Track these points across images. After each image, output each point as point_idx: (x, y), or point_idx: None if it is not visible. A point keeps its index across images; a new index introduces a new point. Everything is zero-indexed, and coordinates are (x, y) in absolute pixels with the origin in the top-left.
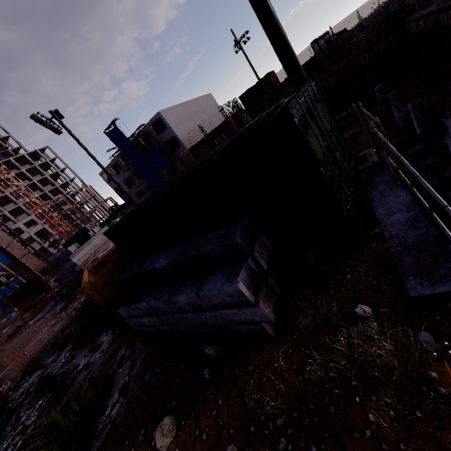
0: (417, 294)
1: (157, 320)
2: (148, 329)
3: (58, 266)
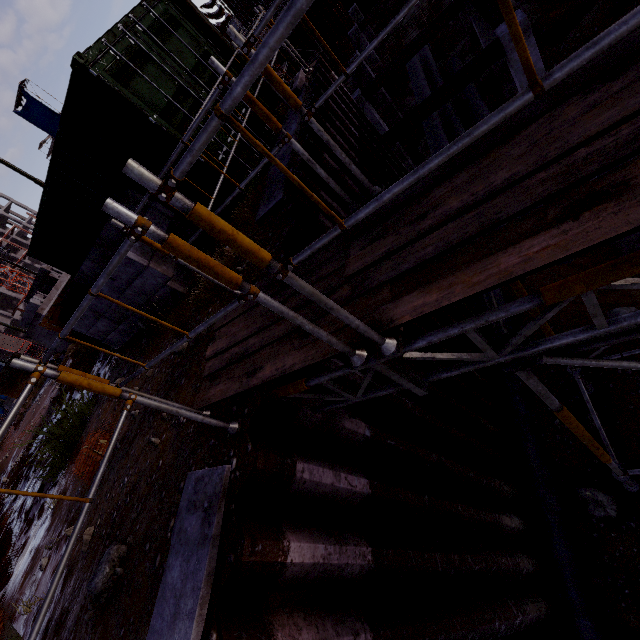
0: (258, 219)
1: (107, 321)
2: (113, 337)
3: (30, 328)
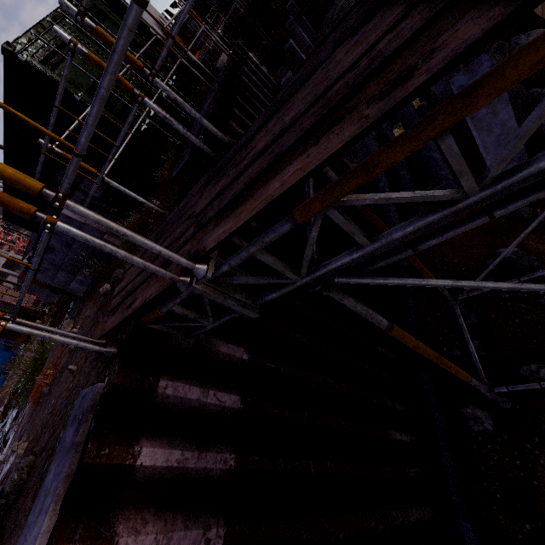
0: (171, 179)
1: (65, 272)
2: (74, 286)
3: None
